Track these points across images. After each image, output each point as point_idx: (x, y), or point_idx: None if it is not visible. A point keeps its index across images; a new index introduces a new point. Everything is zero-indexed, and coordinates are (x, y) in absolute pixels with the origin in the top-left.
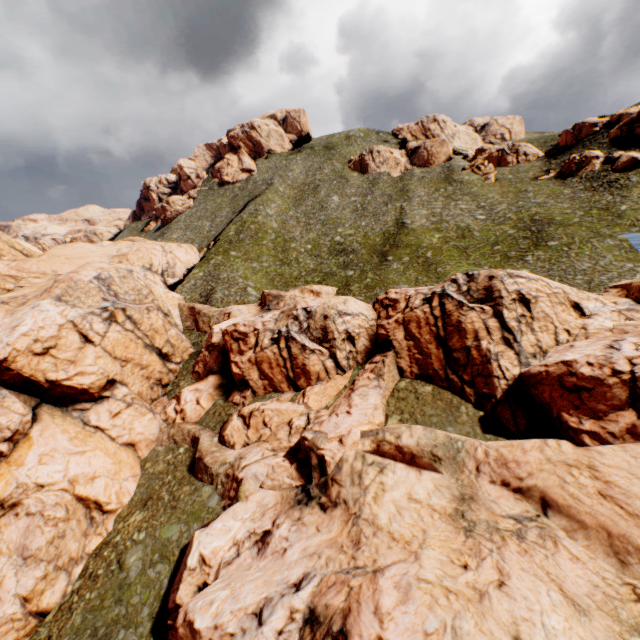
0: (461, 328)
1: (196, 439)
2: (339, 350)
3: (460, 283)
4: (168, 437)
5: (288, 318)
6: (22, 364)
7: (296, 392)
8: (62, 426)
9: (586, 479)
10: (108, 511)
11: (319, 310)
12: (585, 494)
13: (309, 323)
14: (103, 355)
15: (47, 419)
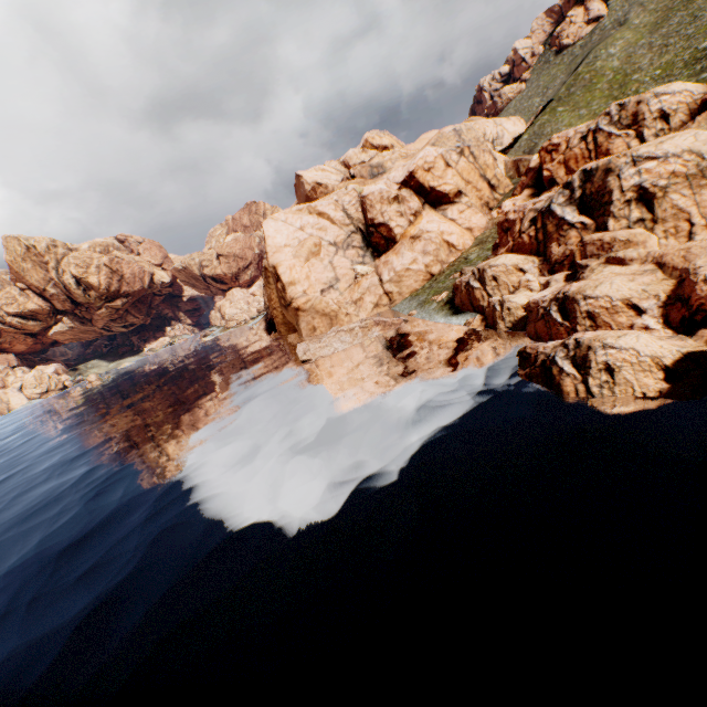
0: None
1: None
2: (646, 129)
3: None
4: (491, 225)
5: (599, 118)
6: (419, 176)
7: None
8: (434, 214)
9: None
10: (457, 250)
11: (632, 99)
12: None
13: (619, 115)
14: (456, 175)
15: (427, 211)
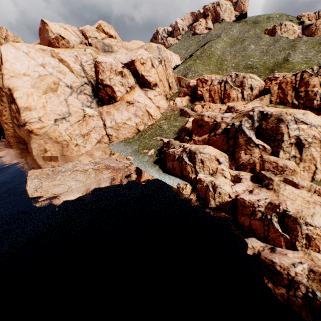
0: (307, 84)
1: (182, 110)
2: (245, 91)
3: (314, 69)
4: (170, 109)
5: (227, 76)
6: (137, 64)
7: (221, 104)
8: (142, 92)
9: None
10: (153, 118)
11: (241, 74)
12: None
13: (235, 79)
14: (156, 74)
15: (138, 88)
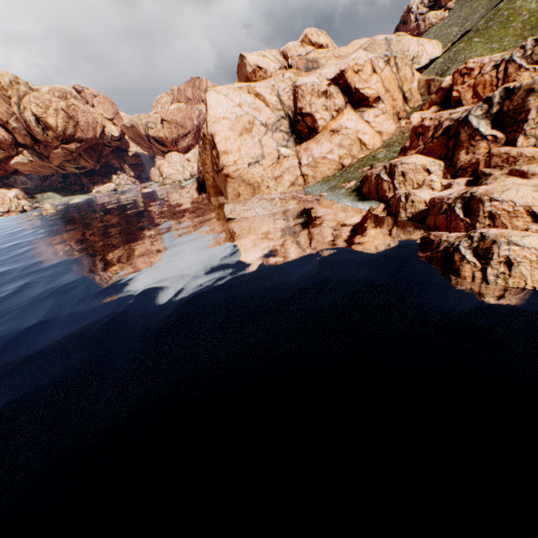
0: None
1: None
2: None
3: None
4: (399, 132)
5: (514, 49)
6: (348, 75)
7: None
8: (354, 114)
9: None
10: (367, 149)
11: None
12: None
13: (533, 51)
14: (379, 82)
15: (348, 110)
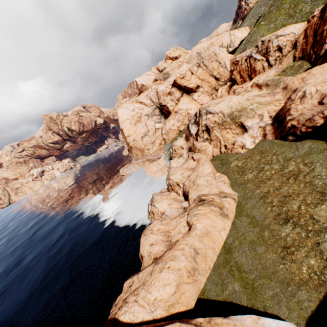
0: (326, 20)
1: None
2: (271, 57)
3: None
4: None
5: (253, 48)
6: (178, 81)
7: (250, 81)
8: (187, 98)
9: (304, 75)
10: None
11: (267, 39)
12: (297, 80)
13: (261, 47)
14: (196, 78)
15: (184, 97)
